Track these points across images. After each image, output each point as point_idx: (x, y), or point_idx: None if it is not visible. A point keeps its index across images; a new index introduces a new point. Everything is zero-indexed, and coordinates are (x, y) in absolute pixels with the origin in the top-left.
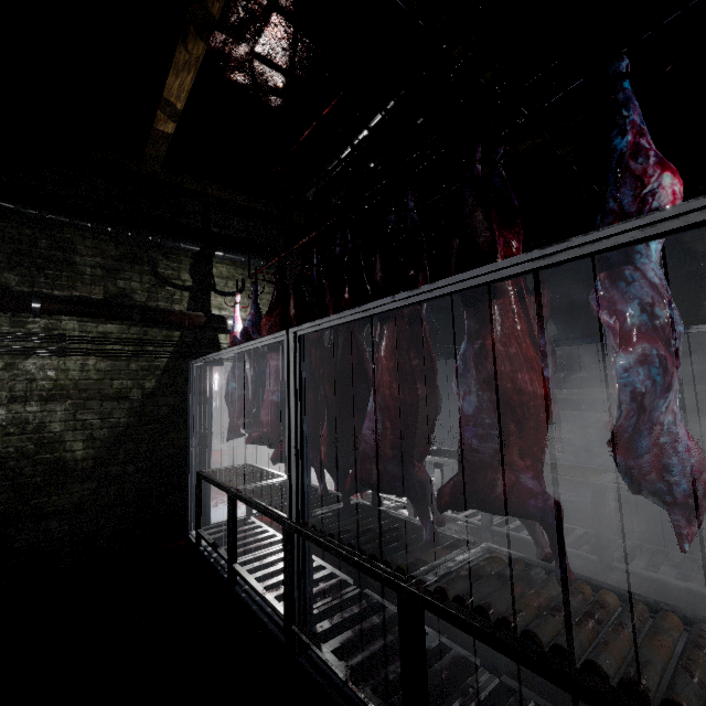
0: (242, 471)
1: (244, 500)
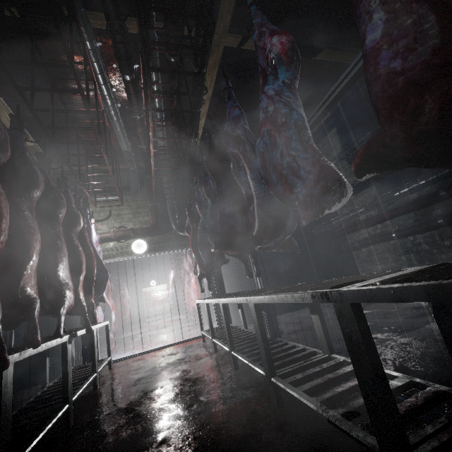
0: None
1: None
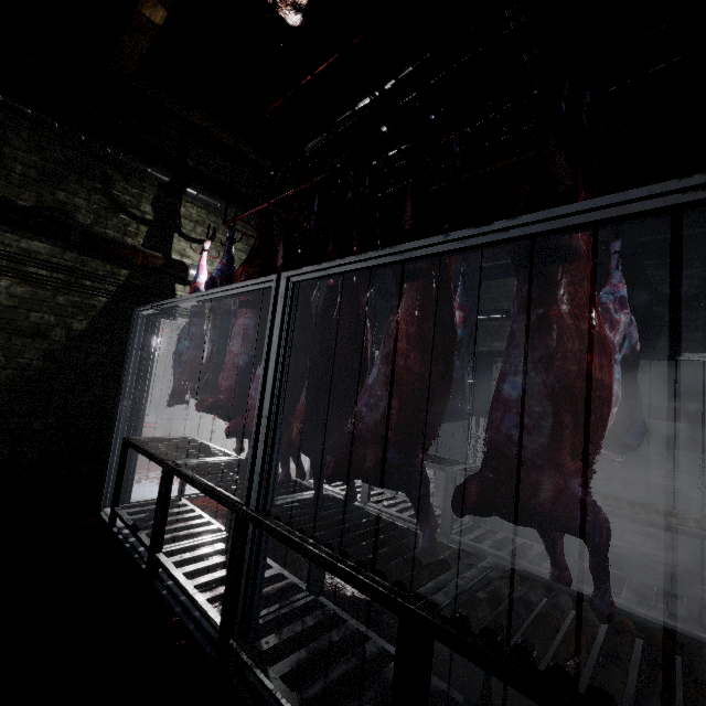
0: (181, 444)
1: (184, 476)
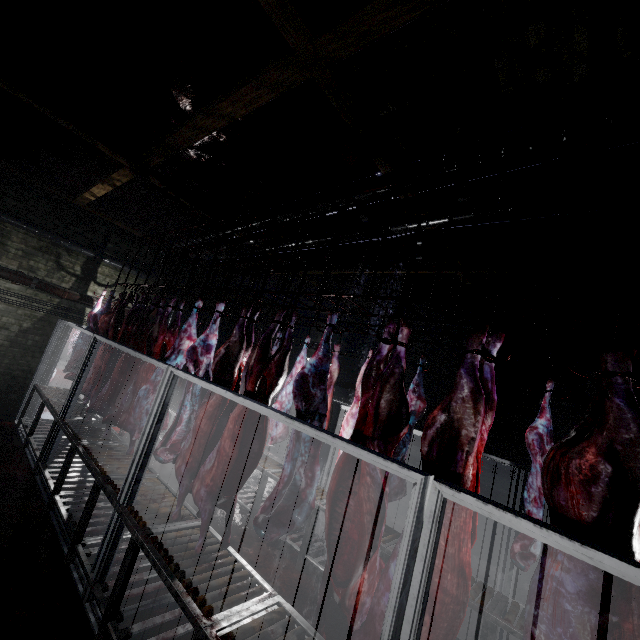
0: (62, 392)
1: (47, 404)
